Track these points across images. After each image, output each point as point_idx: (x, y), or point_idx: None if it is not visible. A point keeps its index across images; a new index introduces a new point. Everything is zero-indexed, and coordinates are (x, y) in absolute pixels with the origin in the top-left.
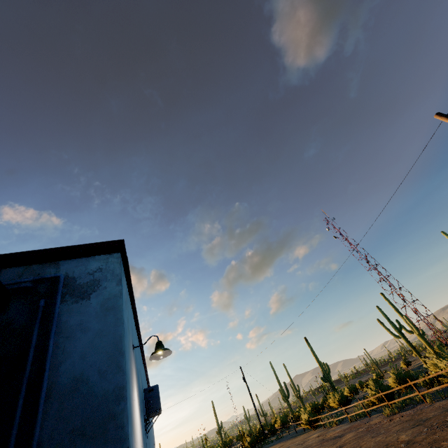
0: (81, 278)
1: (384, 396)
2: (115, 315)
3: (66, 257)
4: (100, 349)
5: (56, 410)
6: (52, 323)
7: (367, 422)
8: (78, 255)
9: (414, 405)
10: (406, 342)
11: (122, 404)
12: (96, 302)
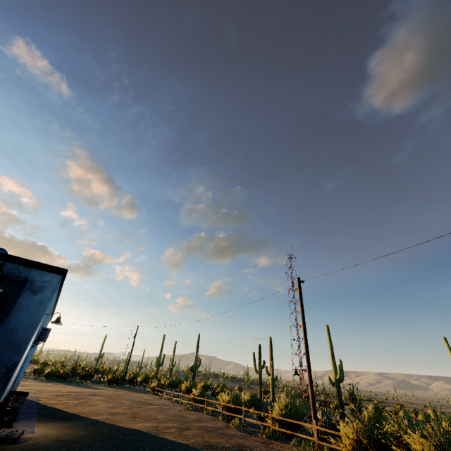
0: (38, 283)
1: (193, 398)
2: (42, 308)
3: (37, 269)
4: (29, 320)
5: (3, 335)
6: (16, 301)
7: (175, 406)
8: (42, 270)
9: (203, 412)
10: (259, 378)
11: (26, 344)
12: (38, 298)
